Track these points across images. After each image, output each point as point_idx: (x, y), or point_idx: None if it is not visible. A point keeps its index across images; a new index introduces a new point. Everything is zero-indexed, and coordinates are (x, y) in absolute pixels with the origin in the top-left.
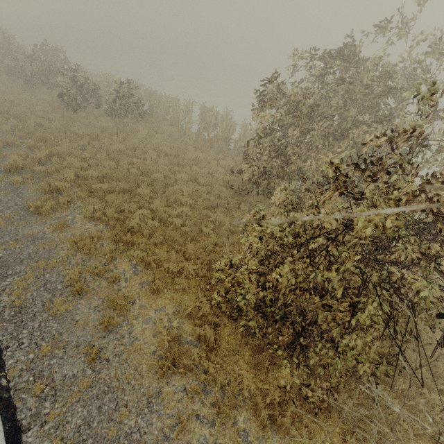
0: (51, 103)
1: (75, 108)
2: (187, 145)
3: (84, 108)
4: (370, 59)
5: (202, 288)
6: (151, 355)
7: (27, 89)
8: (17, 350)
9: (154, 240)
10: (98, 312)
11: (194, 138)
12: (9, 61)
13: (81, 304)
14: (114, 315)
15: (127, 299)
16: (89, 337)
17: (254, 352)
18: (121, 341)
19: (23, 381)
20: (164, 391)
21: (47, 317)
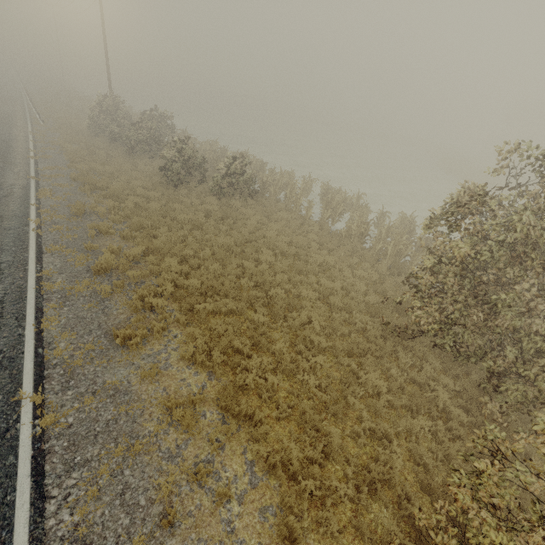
0: (151, 175)
1: (177, 184)
2: (309, 240)
3: (186, 183)
4: None
5: (359, 534)
6: None
7: (128, 158)
8: None
9: (277, 413)
10: None
11: (317, 230)
12: (115, 127)
13: None
14: None
15: None
16: None
17: None
18: None
19: None
20: None
21: None
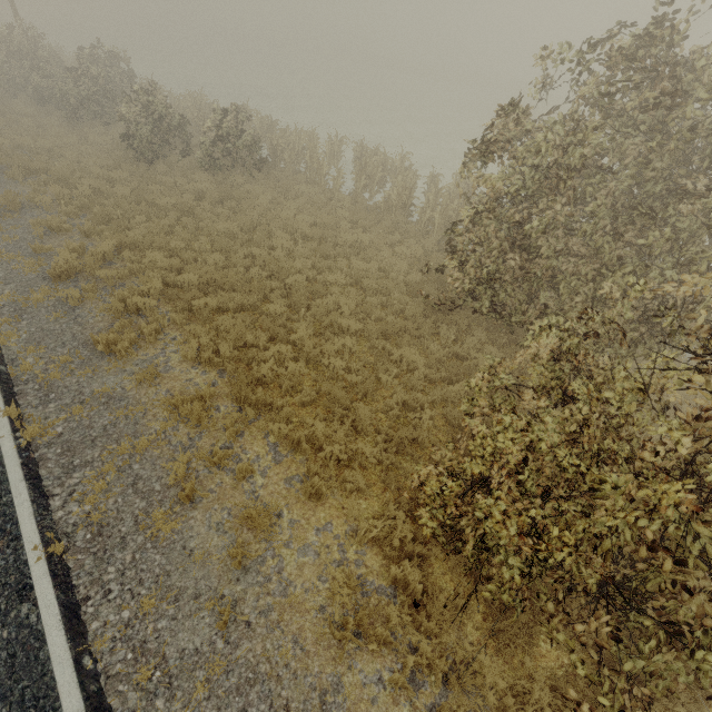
0: (111, 150)
1: (150, 159)
2: (339, 218)
3: (165, 157)
4: (709, 55)
5: (388, 487)
6: (318, 614)
7: (71, 128)
8: (103, 604)
9: (301, 399)
10: (223, 534)
11: (349, 205)
12: (39, 79)
13: (195, 520)
14: (250, 539)
15: (270, 512)
16: (214, 580)
17: (491, 610)
18: (267, 588)
19: (117, 661)
20: (345, 682)
21: (143, 543)
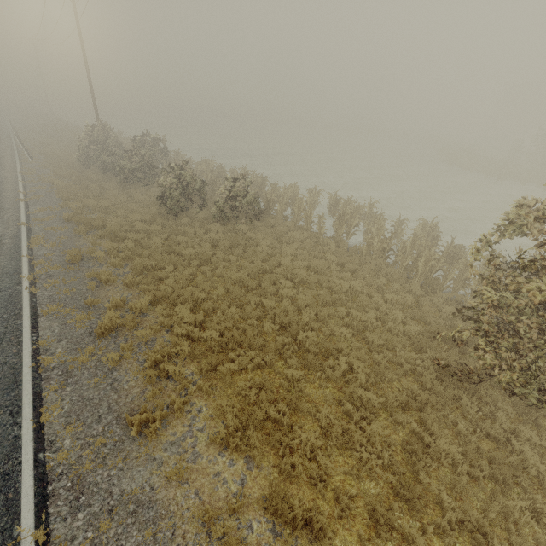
0: (149, 205)
1: (177, 213)
2: (328, 262)
3: (186, 209)
4: None
5: None
6: None
7: (122, 188)
8: None
9: (340, 512)
10: None
11: (334, 249)
12: (106, 157)
13: None
14: None
15: None
16: None
17: None
18: None
19: None
20: None
21: None
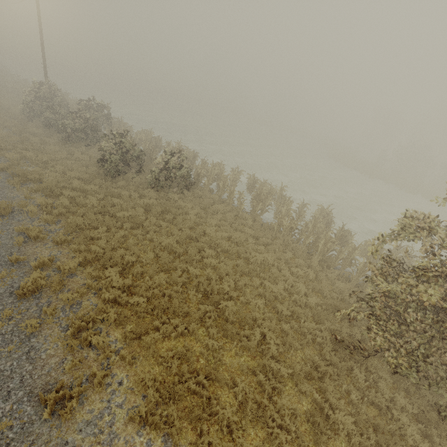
0: (88, 164)
1: (114, 175)
2: (246, 235)
3: (124, 173)
4: None
5: None
6: None
7: (63, 145)
8: None
9: None
10: None
11: (251, 223)
12: (50, 114)
13: None
14: None
15: None
16: None
17: None
18: None
19: None
20: None
21: None
